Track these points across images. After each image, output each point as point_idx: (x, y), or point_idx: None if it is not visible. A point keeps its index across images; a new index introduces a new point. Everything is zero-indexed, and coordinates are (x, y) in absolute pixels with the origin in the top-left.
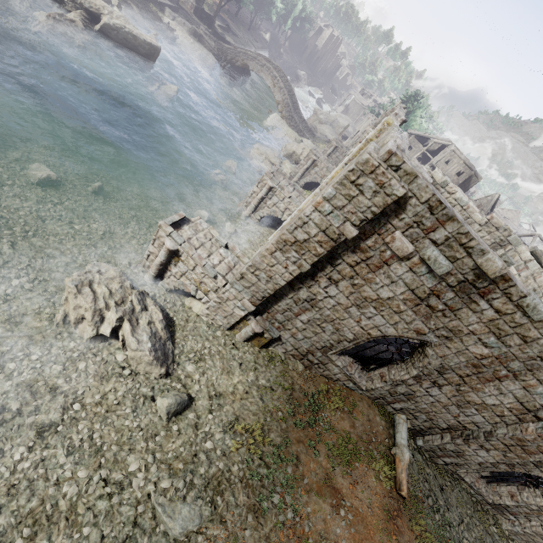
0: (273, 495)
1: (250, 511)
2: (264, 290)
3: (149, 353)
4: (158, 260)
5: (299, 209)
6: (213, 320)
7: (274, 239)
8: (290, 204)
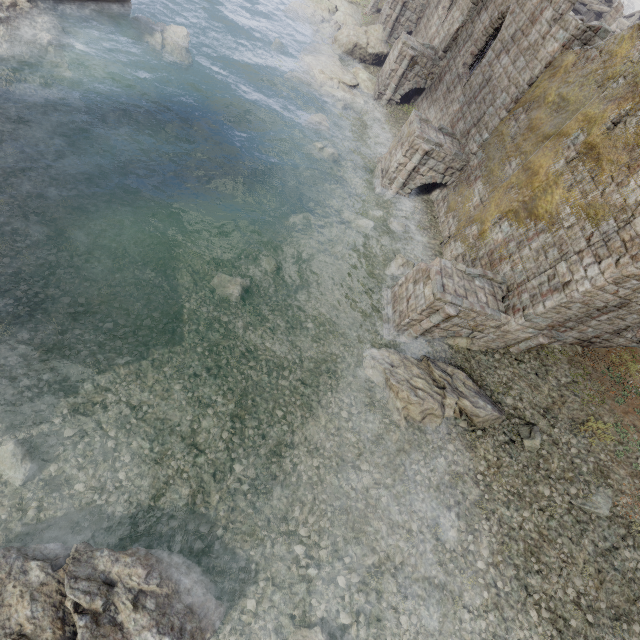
0: (639, 460)
1: (632, 477)
2: (571, 315)
3: (496, 413)
4: (429, 325)
5: (529, 190)
6: (485, 347)
7: (608, 277)
8: (453, 161)
